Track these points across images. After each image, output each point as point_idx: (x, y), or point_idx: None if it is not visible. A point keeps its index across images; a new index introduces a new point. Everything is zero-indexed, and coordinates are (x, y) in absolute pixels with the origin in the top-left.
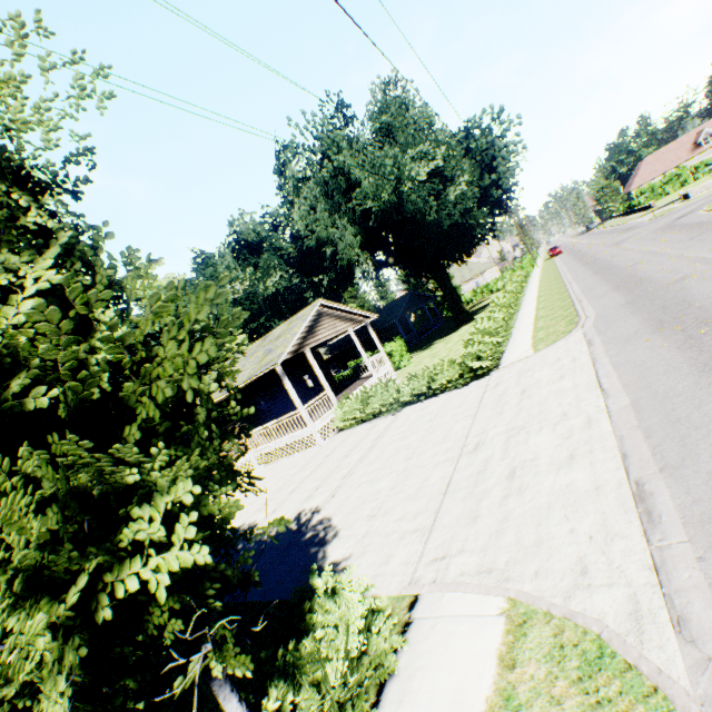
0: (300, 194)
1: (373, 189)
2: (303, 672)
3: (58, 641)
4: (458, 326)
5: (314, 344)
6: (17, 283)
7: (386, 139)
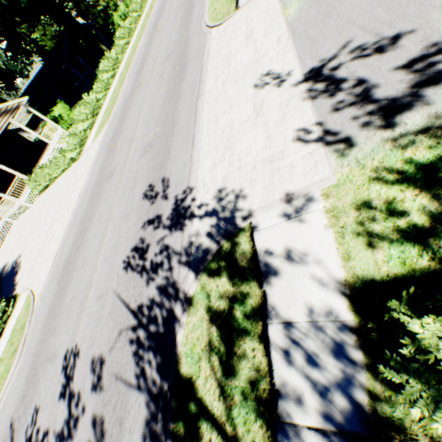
0: None
1: None
2: None
3: None
4: None
5: None
6: None
7: None
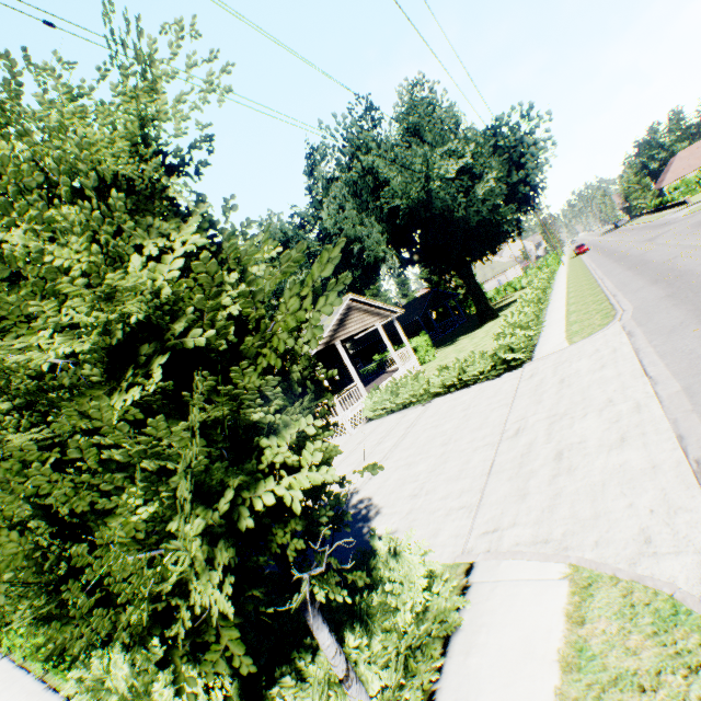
0: (329, 193)
1: (402, 187)
2: (372, 621)
3: (208, 546)
4: (483, 323)
5: (344, 336)
6: (167, 246)
7: (413, 139)
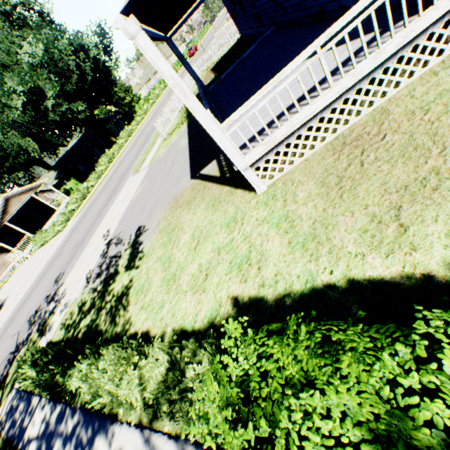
0: None
1: None
2: None
3: None
4: None
5: (10, 218)
6: None
7: None
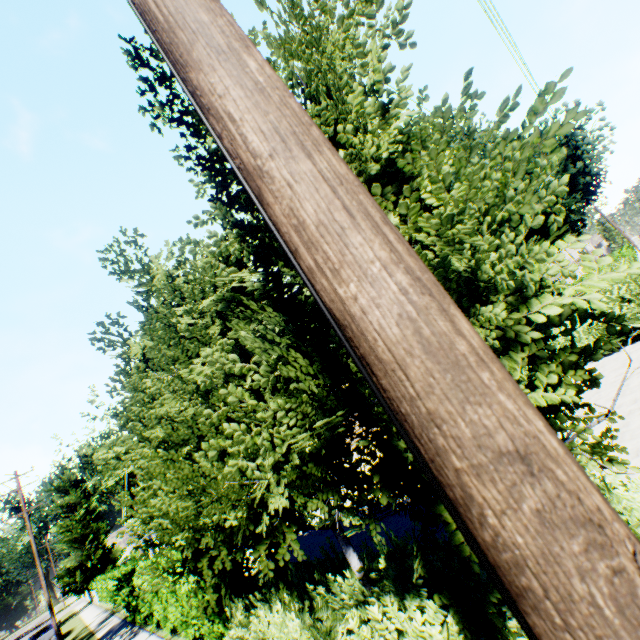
0: None
1: None
2: None
3: None
4: None
5: None
6: None
7: None
